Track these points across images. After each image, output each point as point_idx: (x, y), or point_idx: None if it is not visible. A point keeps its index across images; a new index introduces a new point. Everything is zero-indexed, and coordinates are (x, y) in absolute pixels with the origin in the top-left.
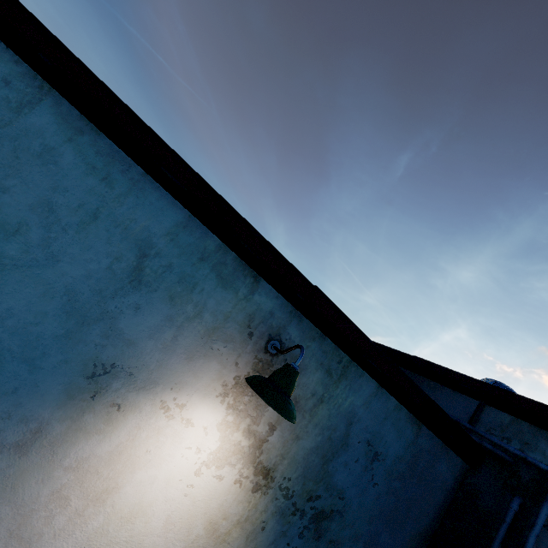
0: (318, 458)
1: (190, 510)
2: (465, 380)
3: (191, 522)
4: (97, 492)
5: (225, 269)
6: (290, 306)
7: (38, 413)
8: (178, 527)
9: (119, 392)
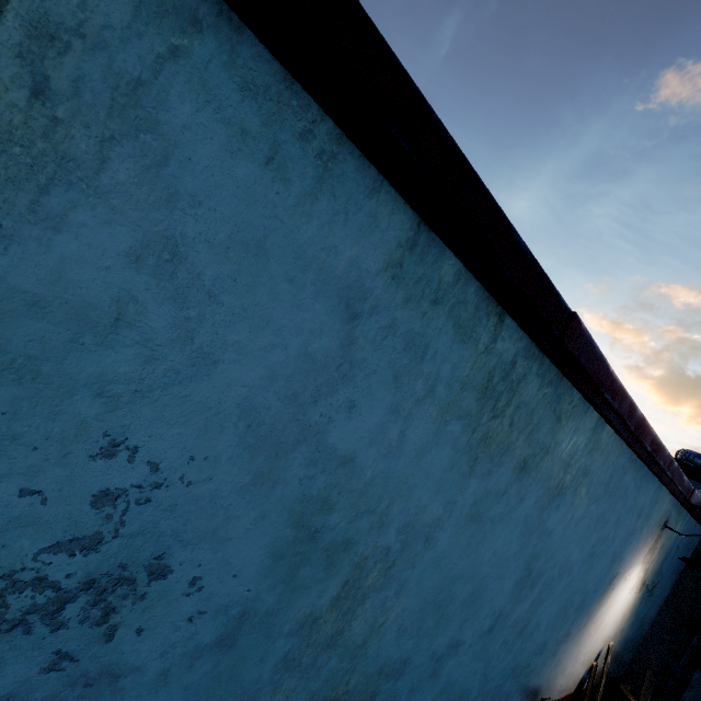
0: (660, 564)
1: (619, 614)
2: (695, 471)
3: (618, 618)
4: (598, 626)
5: (662, 500)
6: (676, 501)
7: (592, 609)
8: (614, 622)
9: (615, 583)
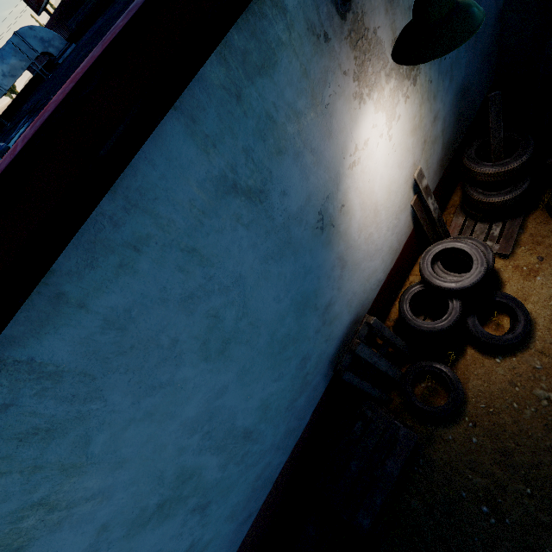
0: None
1: (402, 148)
2: None
3: (406, 148)
4: (373, 217)
5: (251, 56)
6: None
7: (332, 262)
8: (404, 159)
9: (335, 207)
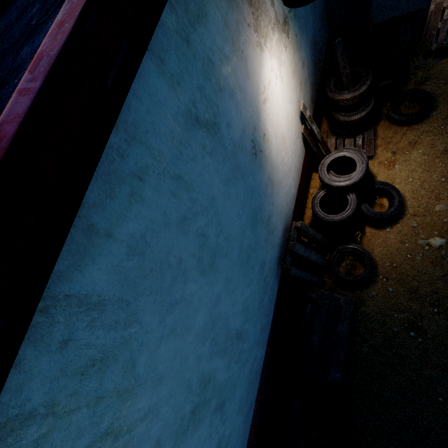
0: None
1: (289, 88)
2: None
3: (291, 88)
4: (282, 143)
5: (190, 6)
6: None
7: (265, 181)
8: (292, 96)
9: (260, 136)
